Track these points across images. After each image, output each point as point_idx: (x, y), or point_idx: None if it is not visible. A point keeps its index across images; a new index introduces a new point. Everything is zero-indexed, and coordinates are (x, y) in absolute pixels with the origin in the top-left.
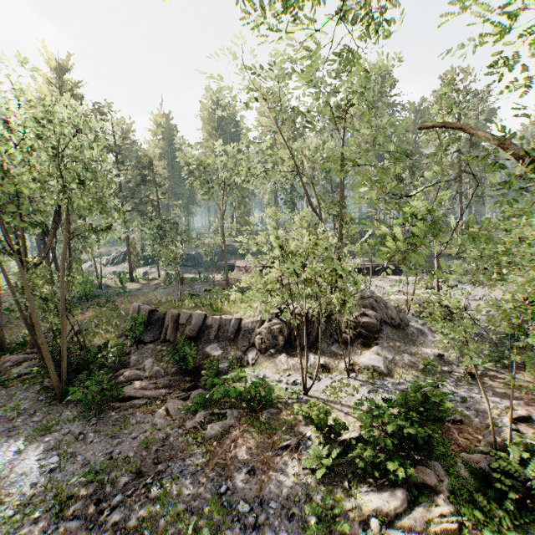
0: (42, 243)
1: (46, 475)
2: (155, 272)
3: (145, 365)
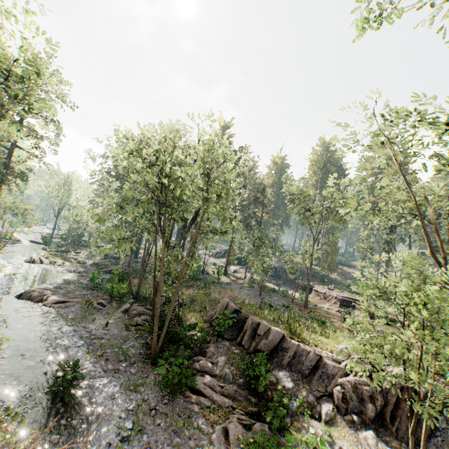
0: (179, 231)
1: (118, 439)
2: (242, 273)
3: (218, 361)
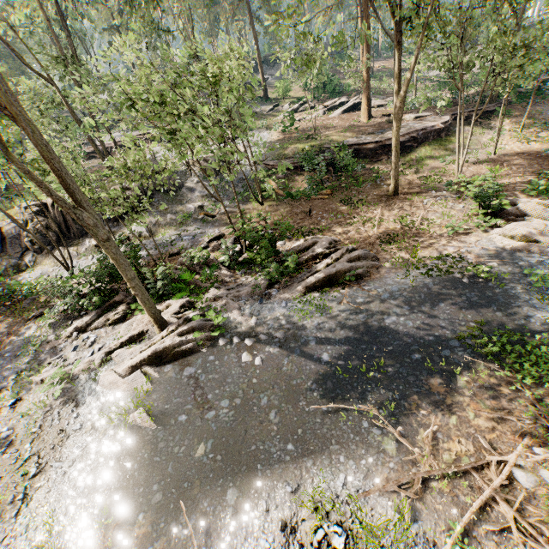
0: None
1: None
2: None
3: None
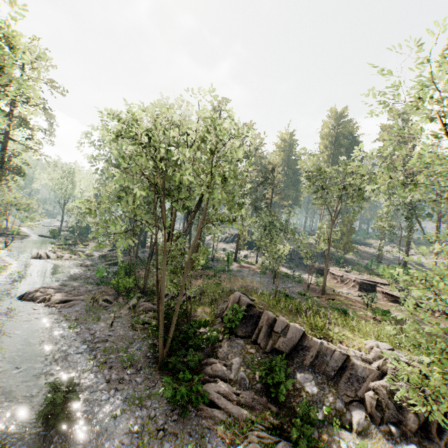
0: None
1: None
2: (253, 257)
3: (232, 363)
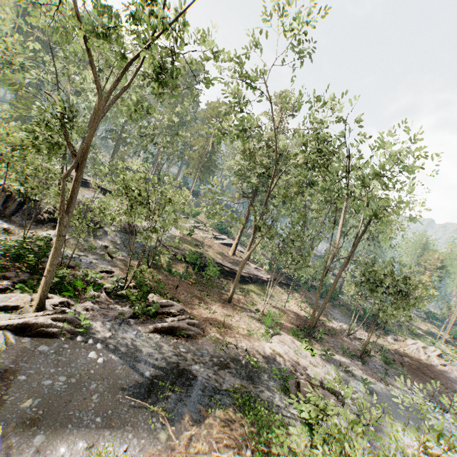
0: None
1: None
2: None
3: None
